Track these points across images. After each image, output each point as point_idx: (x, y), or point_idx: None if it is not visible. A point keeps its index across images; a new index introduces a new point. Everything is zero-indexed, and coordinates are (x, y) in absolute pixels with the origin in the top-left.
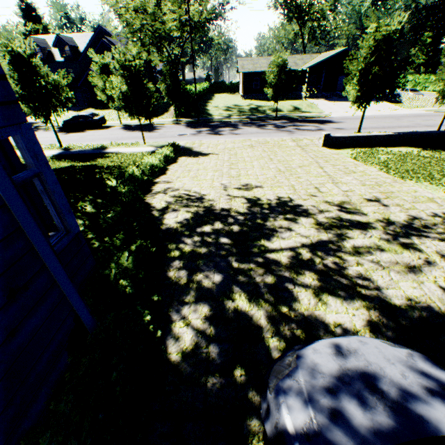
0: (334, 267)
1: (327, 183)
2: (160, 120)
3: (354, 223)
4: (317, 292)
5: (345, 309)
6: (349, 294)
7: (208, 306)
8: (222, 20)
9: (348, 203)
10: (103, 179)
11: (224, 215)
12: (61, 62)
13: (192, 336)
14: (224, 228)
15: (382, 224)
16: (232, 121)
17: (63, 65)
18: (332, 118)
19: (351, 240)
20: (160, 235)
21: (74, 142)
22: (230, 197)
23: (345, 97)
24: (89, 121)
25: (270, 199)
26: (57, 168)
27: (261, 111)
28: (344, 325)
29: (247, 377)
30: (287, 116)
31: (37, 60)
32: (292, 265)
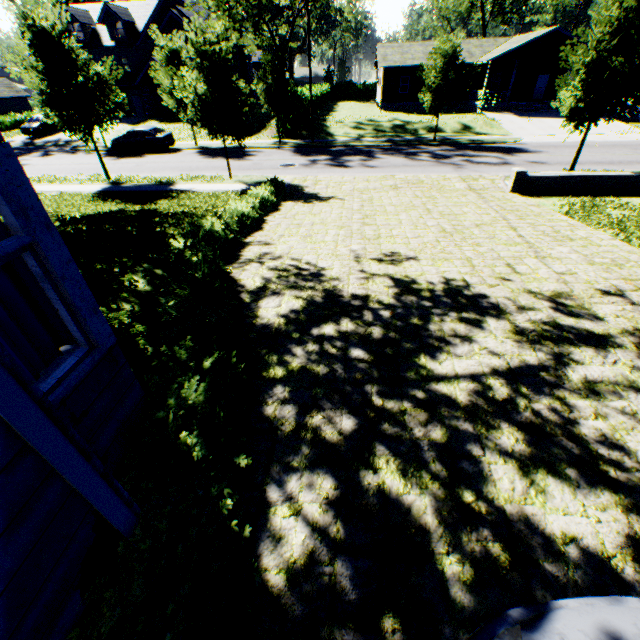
0: (553, 418)
1: (526, 258)
2: (254, 142)
3: (582, 334)
4: (526, 467)
5: (581, 506)
6: (586, 476)
7: (331, 478)
8: None
9: (567, 296)
10: (165, 235)
11: (356, 306)
12: (111, 48)
13: (305, 538)
14: (356, 330)
15: (634, 340)
16: (365, 145)
17: (114, 51)
18: (525, 145)
19: (580, 366)
20: (253, 337)
21: (128, 172)
22: (365, 274)
23: (547, 111)
24: (150, 140)
25: (433, 283)
26: (99, 213)
27: (409, 131)
28: (582, 542)
29: (405, 637)
30: (452, 140)
31: (71, 41)
32: (477, 410)
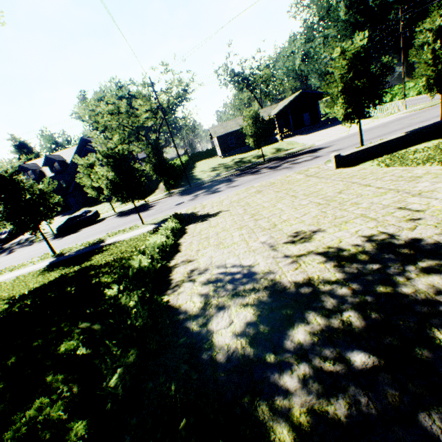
0: None
1: (406, 198)
2: (152, 198)
3: None
4: None
5: None
6: None
7: None
8: (187, 101)
9: None
10: (100, 285)
11: (308, 294)
12: (52, 177)
13: None
14: (332, 324)
15: None
16: (223, 177)
17: (54, 178)
18: (319, 145)
19: None
20: (221, 379)
21: (69, 244)
22: (291, 258)
23: (317, 128)
24: (83, 219)
25: (358, 244)
26: (44, 283)
27: (246, 161)
28: None
29: None
30: (274, 157)
31: (19, 176)
32: None
